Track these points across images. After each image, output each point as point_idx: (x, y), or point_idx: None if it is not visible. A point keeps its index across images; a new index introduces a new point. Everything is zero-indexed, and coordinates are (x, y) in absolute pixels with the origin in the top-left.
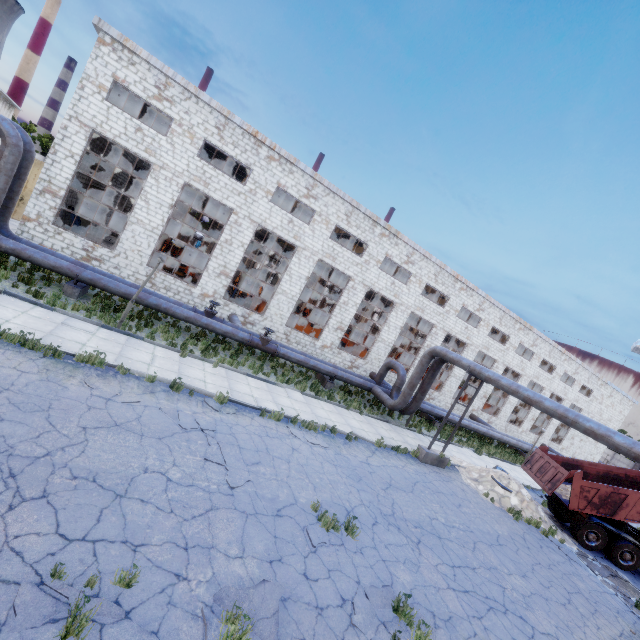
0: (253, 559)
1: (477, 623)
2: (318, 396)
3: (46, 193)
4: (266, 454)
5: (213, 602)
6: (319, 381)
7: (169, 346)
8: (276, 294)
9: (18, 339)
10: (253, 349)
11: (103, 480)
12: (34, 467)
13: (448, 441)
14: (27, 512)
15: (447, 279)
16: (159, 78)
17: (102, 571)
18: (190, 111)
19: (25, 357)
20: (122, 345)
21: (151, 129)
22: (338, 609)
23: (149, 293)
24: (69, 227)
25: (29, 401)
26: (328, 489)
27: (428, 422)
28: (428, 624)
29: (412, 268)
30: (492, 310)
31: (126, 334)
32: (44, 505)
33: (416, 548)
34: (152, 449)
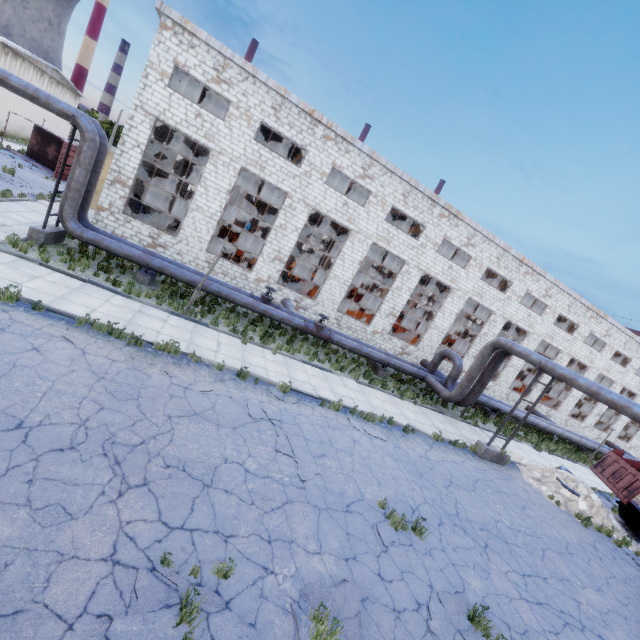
0: (330, 556)
1: (554, 639)
2: (372, 385)
3: (116, 183)
4: (330, 446)
5: (299, 598)
6: (371, 368)
7: (231, 333)
8: (328, 279)
9: (106, 329)
10: (306, 334)
11: (191, 469)
12: (134, 455)
13: (510, 438)
14: (133, 499)
15: (511, 262)
16: (217, 60)
17: (201, 560)
18: (247, 92)
19: (113, 346)
20: (191, 332)
21: (210, 114)
22: (414, 613)
23: (210, 280)
24: (135, 214)
25: (122, 389)
26: (391, 485)
27: (483, 414)
28: (505, 637)
29: (472, 251)
30: (560, 296)
31: (193, 321)
32: (146, 493)
33: (484, 553)
34: (228, 439)
